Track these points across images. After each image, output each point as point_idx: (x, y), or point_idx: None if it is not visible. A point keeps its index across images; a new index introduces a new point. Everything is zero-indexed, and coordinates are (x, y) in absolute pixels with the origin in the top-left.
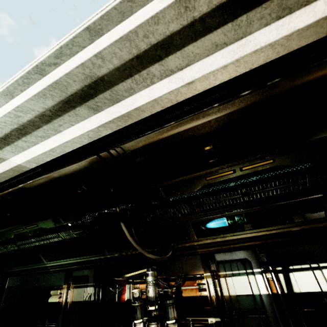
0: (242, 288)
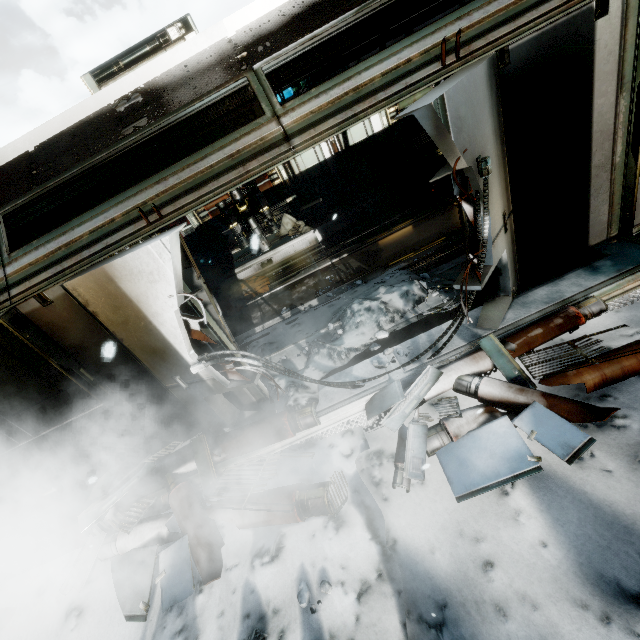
0: (310, 162)
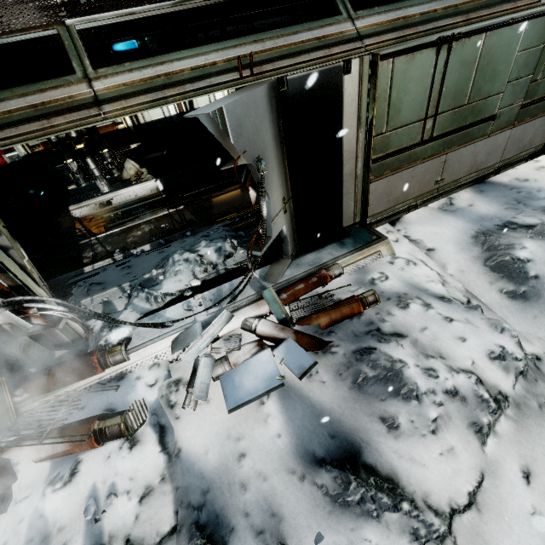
0: (156, 115)
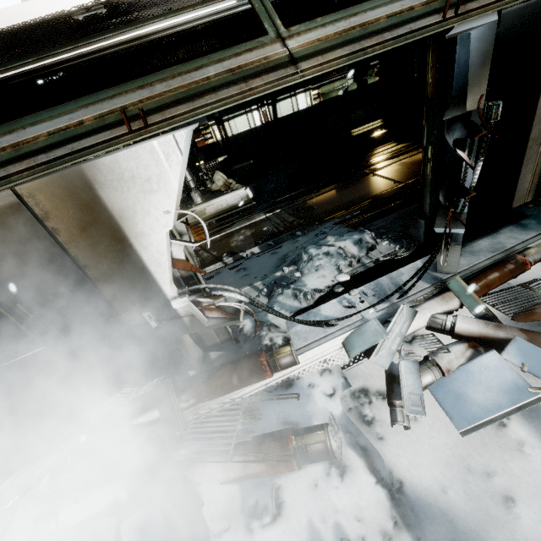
0: (243, 127)
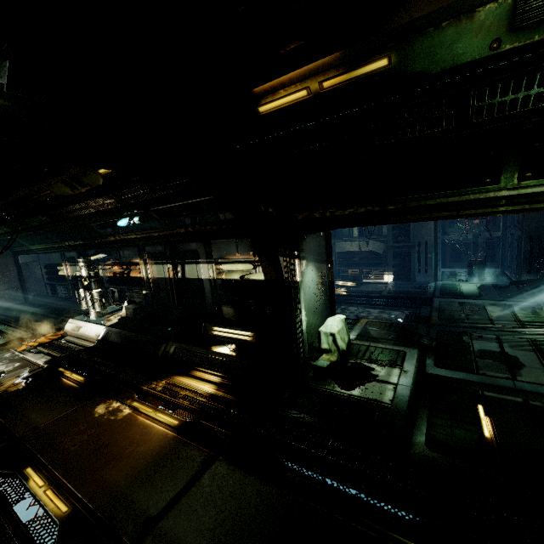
0: (160, 273)
